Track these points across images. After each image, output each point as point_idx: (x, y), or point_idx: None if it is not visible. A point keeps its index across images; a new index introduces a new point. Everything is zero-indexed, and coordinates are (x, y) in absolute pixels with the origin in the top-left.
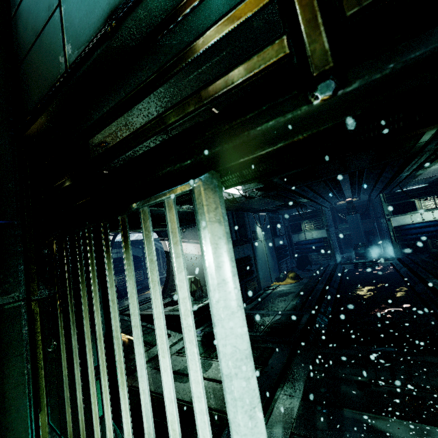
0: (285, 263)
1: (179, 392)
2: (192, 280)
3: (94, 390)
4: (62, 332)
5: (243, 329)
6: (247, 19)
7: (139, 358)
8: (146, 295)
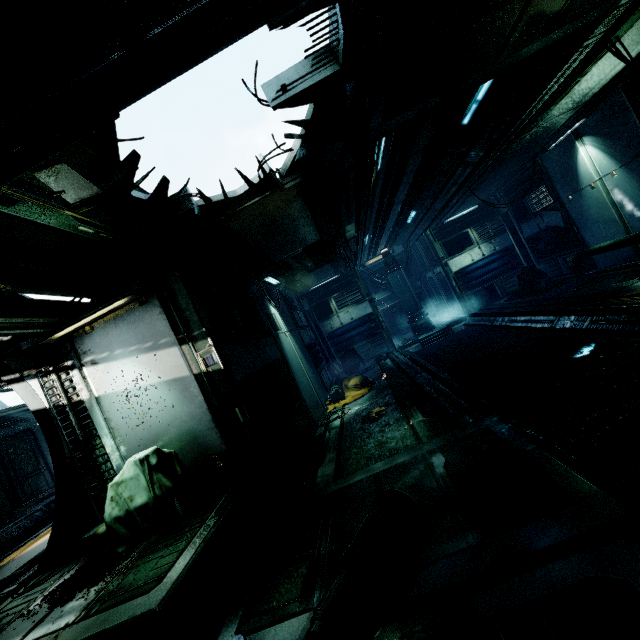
0: (325, 371)
1: None
2: (153, 464)
3: None
4: None
5: None
6: None
7: None
8: (1, 572)
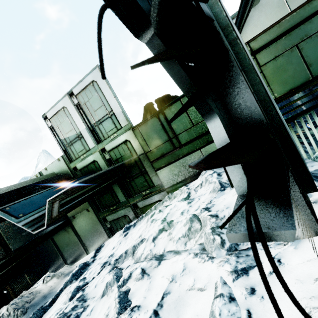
0: None
1: None
2: None
3: None
4: None
5: None
6: None
7: (304, 141)
8: None
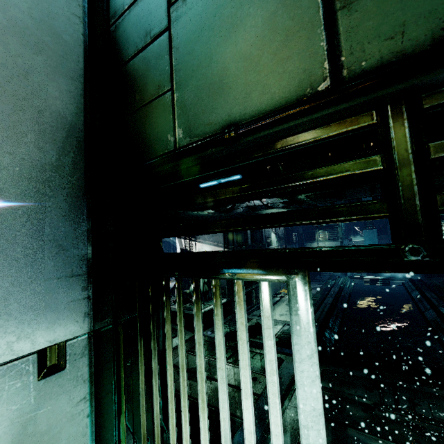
0: None
1: (193, 390)
2: (205, 281)
3: (172, 406)
4: (141, 353)
5: (319, 394)
6: (355, 174)
7: (222, 394)
8: None
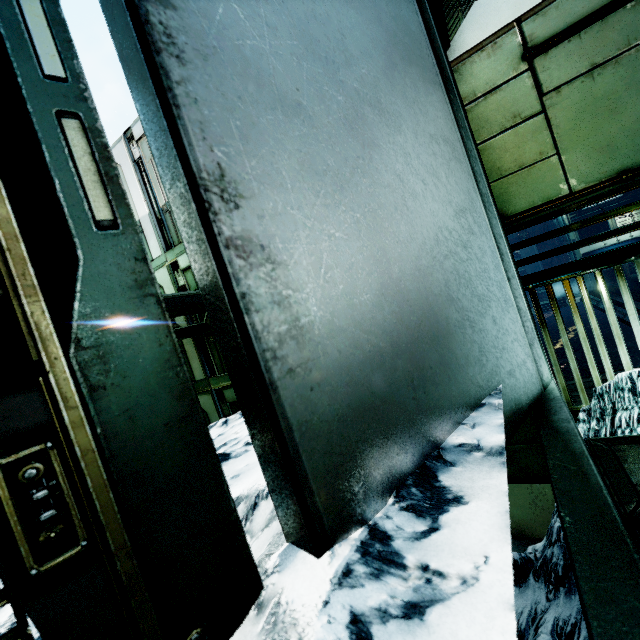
0: None
1: None
2: None
3: (590, 356)
4: (548, 338)
5: None
6: None
7: (635, 328)
8: None
